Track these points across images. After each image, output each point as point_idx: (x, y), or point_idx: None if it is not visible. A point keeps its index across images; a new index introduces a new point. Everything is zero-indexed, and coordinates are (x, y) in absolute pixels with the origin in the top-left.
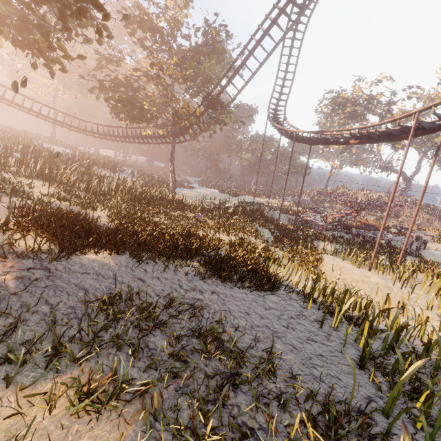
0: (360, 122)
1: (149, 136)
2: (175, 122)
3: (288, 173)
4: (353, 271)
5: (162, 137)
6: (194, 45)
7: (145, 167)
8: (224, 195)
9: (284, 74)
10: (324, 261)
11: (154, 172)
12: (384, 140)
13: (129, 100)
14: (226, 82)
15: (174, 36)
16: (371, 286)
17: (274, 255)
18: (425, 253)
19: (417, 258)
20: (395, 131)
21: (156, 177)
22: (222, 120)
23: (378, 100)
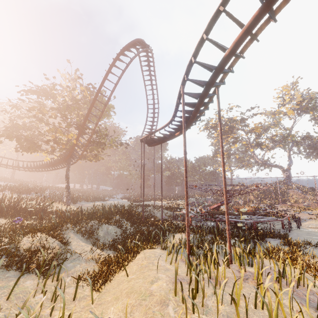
0: (230, 136)
1: (55, 162)
2: (63, 148)
3: (144, 171)
4: (148, 272)
5: (61, 161)
6: (71, 98)
7: (81, 190)
8: (129, 202)
9: (153, 110)
10: (135, 259)
11: (86, 193)
12: (188, 123)
13: (18, 135)
14: (86, 113)
15: (55, 93)
16: (138, 302)
17: (70, 259)
18: (298, 233)
19: (283, 239)
20: (187, 111)
21: (79, 195)
22: (103, 142)
23: (234, 119)
